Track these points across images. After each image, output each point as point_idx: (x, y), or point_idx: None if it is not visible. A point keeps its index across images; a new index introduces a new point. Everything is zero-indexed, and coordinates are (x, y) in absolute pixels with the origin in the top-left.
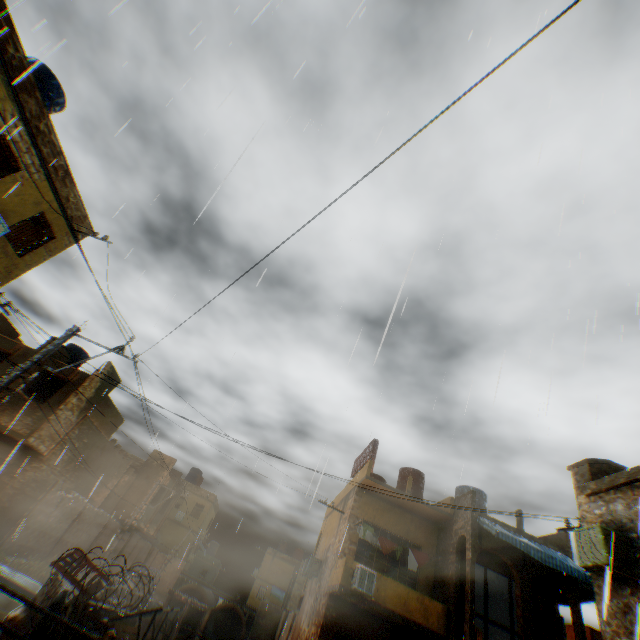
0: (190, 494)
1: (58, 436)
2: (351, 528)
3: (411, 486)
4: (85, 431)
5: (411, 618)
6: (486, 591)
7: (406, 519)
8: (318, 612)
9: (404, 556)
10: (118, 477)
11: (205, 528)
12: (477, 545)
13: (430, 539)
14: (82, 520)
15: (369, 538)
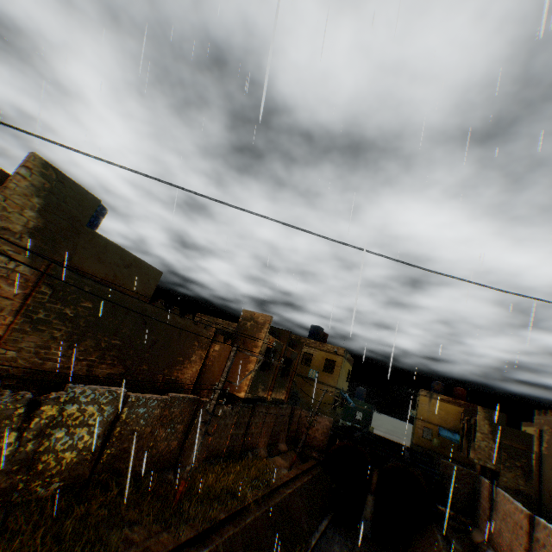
0: (316, 351)
1: (4, 301)
2: None
3: None
4: (69, 289)
5: None
6: None
7: None
8: None
9: None
10: (202, 348)
11: (344, 381)
12: None
13: None
14: (132, 418)
15: None
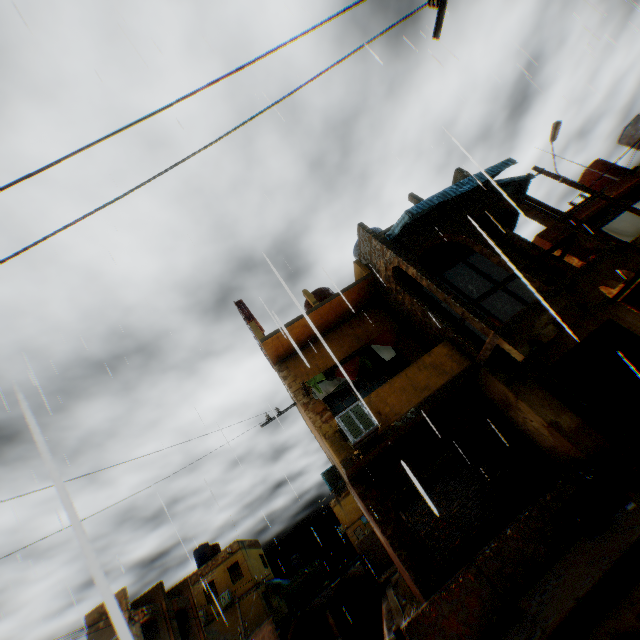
0: (214, 571)
1: None
2: (308, 404)
3: (312, 296)
4: None
5: (434, 393)
6: (460, 291)
7: (346, 332)
8: (367, 512)
9: (376, 359)
10: None
11: (263, 568)
12: (410, 256)
13: (382, 320)
14: None
15: (331, 388)
